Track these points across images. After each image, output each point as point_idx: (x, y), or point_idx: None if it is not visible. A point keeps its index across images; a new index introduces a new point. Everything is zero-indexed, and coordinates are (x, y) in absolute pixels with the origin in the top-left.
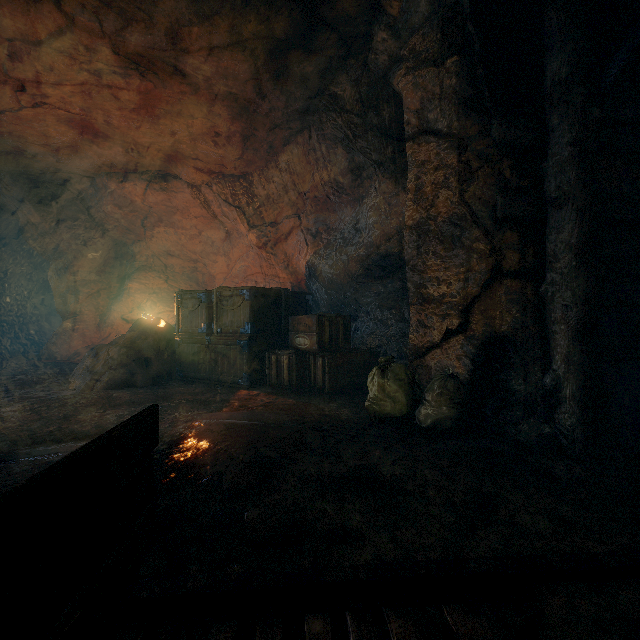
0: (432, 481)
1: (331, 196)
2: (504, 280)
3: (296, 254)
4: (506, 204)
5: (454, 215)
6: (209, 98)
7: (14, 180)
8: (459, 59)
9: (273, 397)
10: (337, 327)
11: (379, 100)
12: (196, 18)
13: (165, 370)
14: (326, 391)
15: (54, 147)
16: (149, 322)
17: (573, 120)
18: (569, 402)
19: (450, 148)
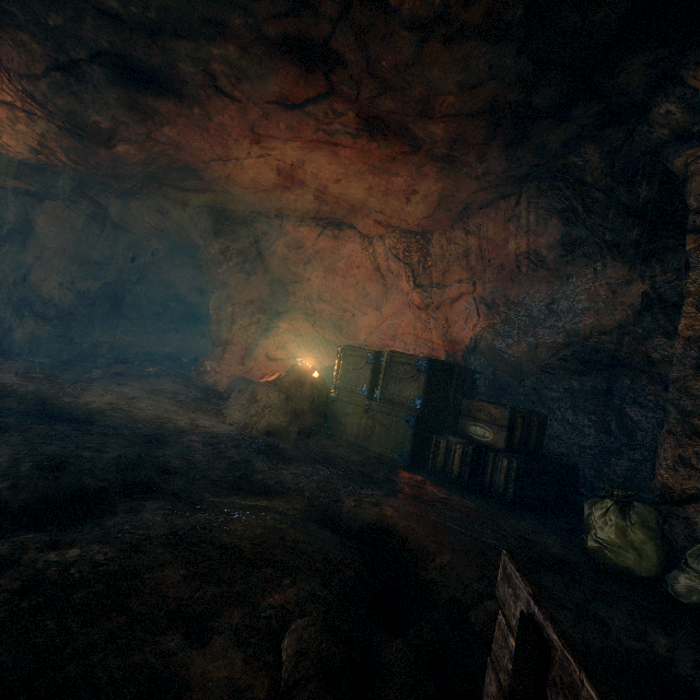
0: None
1: (523, 267)
2: None
3: (460, 322)
4: None
5: None
6: (424, 159)
7: (208, 214)
8: None
9: (444, 491)
10: (529, 426)
11: (636, 176)
12: (457, 88)
13: (315, 424)
14: (508, 500)
15: (254, 190)
16: (305, 370)
17: None
18: None
19: None
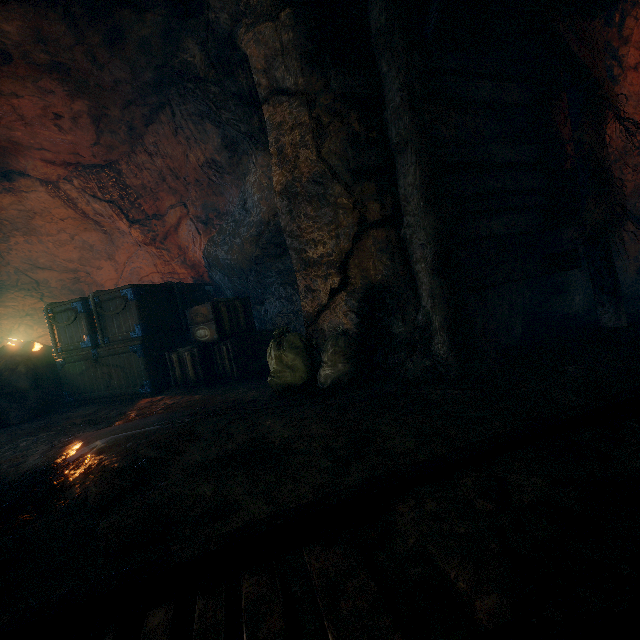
0: (318, 434)
1: (213, 178)
2: (371, 231)
3: (191, 246)
4: (357, 155)
5: (316, 174)
6: (30, 70)
7: None
8: (292, 12)
9: (178, 398)
10: (237, 311)
11: (232, 65)
12: None
13: (49, 398)
14: (236, 378)
15: None
16: (17, 348)
17: (399, 66)
18: (440, 333)
19: (300, 105)
